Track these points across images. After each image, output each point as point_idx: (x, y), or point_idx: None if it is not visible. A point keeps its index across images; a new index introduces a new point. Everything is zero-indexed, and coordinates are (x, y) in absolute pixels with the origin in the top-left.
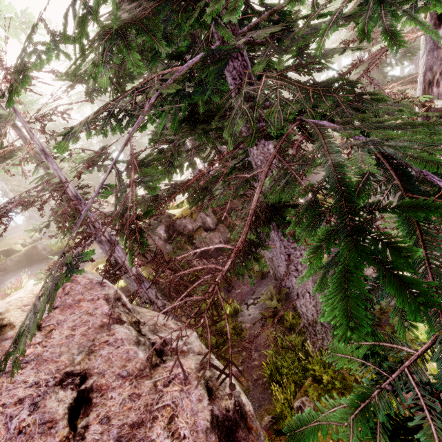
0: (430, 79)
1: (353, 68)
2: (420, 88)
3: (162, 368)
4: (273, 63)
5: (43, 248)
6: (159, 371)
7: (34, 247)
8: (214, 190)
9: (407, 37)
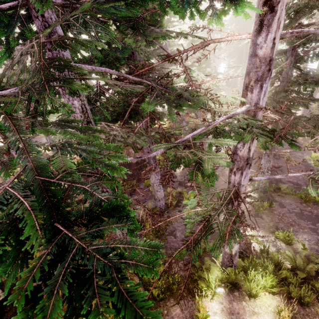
0: (247, 83)
1: (179, 54)
2: (242, 89)
3: None
4: (113, 31)
5: None
6: None
7: None
8: None
9: (231, 37)
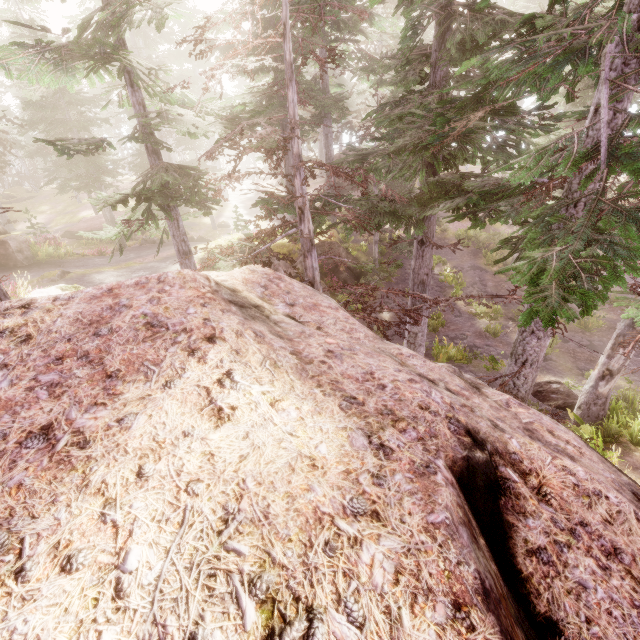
0: None
1: None
2: None
3: (485, 392)
4: None
5: (17, 249)
6: (485, 393)
7: (1, 242)
8: (493, 205)
9: None
